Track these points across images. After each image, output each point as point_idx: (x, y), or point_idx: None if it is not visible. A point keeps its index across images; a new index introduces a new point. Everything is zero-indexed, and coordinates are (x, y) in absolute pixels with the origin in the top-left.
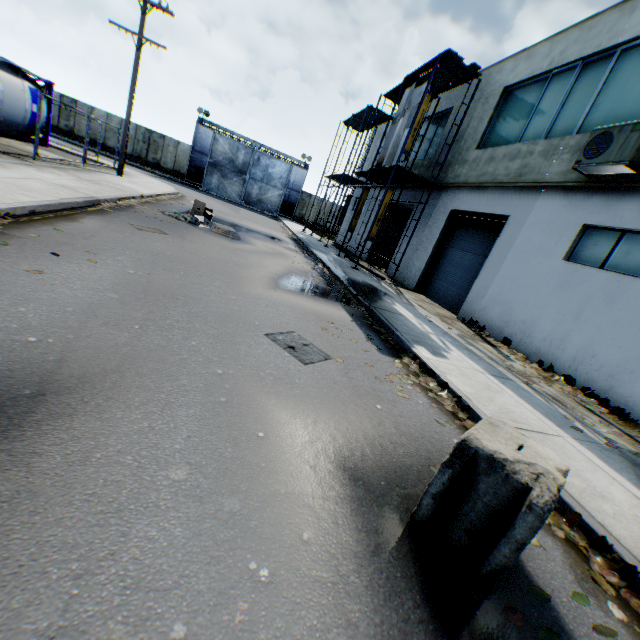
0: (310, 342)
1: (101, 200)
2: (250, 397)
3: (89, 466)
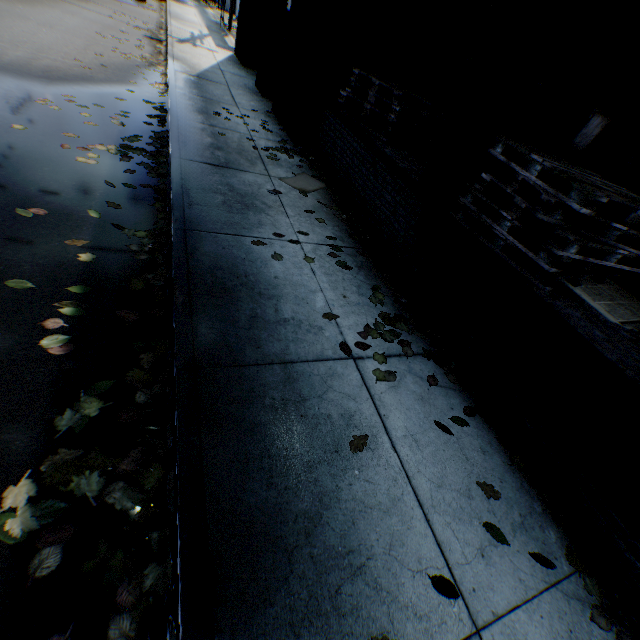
0: None
1: None
2: None
3: None
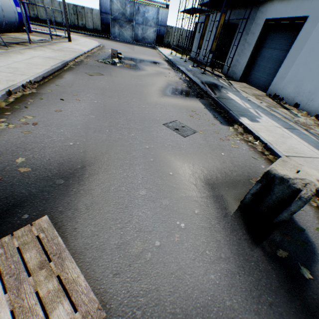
0: (185, 125)
1: (68, 62)
2: (163, 157)
3: (111, 192)
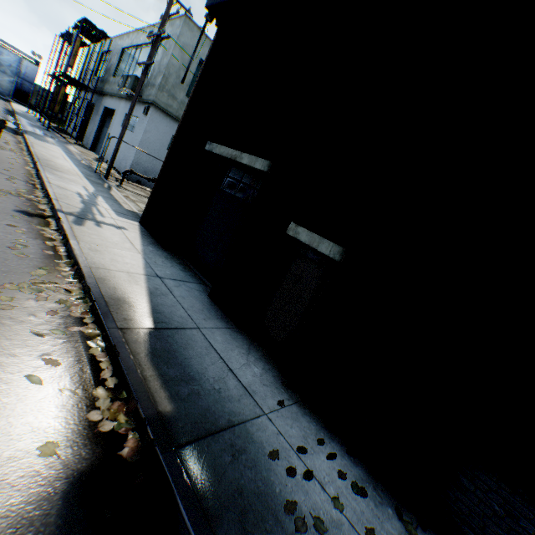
0: None
1: None
2: None
3: None
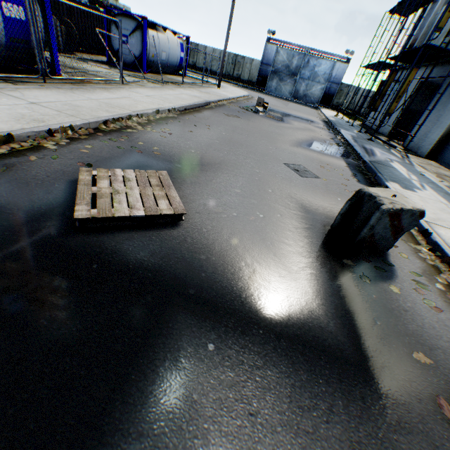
0: (309, 170)
1: (210, 102)
2: (269, 181)
3: (212, 182)
